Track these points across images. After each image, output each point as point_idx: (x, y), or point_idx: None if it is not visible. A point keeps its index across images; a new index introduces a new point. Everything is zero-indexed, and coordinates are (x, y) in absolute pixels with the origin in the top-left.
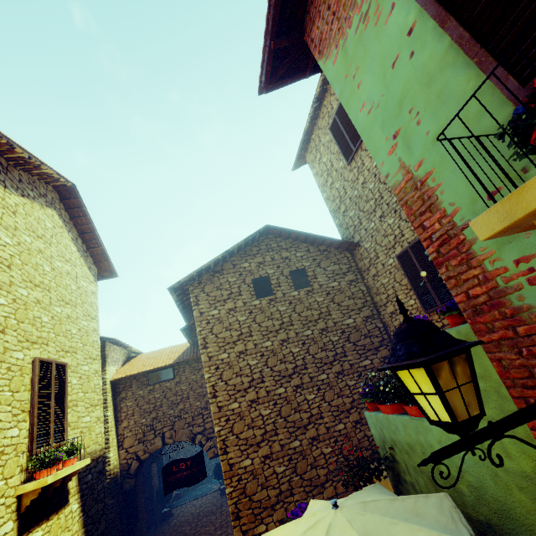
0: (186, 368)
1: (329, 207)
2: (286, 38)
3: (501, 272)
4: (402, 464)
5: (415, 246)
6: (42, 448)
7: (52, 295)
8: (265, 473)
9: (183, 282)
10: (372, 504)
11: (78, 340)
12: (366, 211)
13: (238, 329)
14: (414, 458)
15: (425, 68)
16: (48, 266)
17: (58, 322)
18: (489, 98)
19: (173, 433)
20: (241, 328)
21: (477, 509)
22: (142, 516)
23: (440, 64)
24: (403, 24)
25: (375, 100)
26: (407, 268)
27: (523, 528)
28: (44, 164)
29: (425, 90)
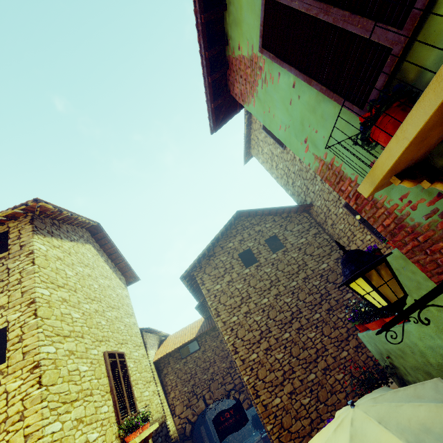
0: (207, 338)
1: (280, 183)
2: (220, 98)
3: (395, 207)
4: (401, 368)
5: None
6: (125, 418)
7: (103, 304)
8: (294, 407)
9: (189, 270)
10: (380, 398)
11: (126, 333)
12: (309, 179)
13: (239, 295)
14: (408, 359)
15: (308, 103)
16: (96, 284)
17: (111, 323)
18: (349, 115)
19: (211, 394)
20: (241, 294)
21: None
22: None
23: (316, 100)
24: (288, 82)
25: (286, 123)
26: (355, 212)
27: None
28: (80, 216)
29: (313, 114)
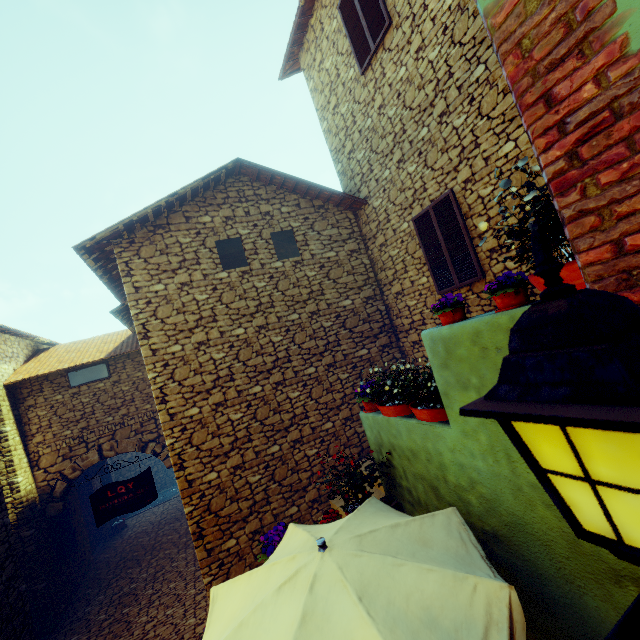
0: (127, 364)
1: (330, 144)
2: None
3: None
4: (400, 469)
5: (440, 206)
6: None
7: None
8: (235, 485)
9: (102, 239)
10: (370, 537)
11: None
12: (380, 152)
13: (196, 312)
14: (416, 465)
15: None
16: None
17: None
18: None
19: (115, 444)
20: (201, 311)
21: (484, 520)
22: (83, 536)
23: None
24: None
25: None
26: (424, 236)
27: (538, 542)
28: None
29: None
